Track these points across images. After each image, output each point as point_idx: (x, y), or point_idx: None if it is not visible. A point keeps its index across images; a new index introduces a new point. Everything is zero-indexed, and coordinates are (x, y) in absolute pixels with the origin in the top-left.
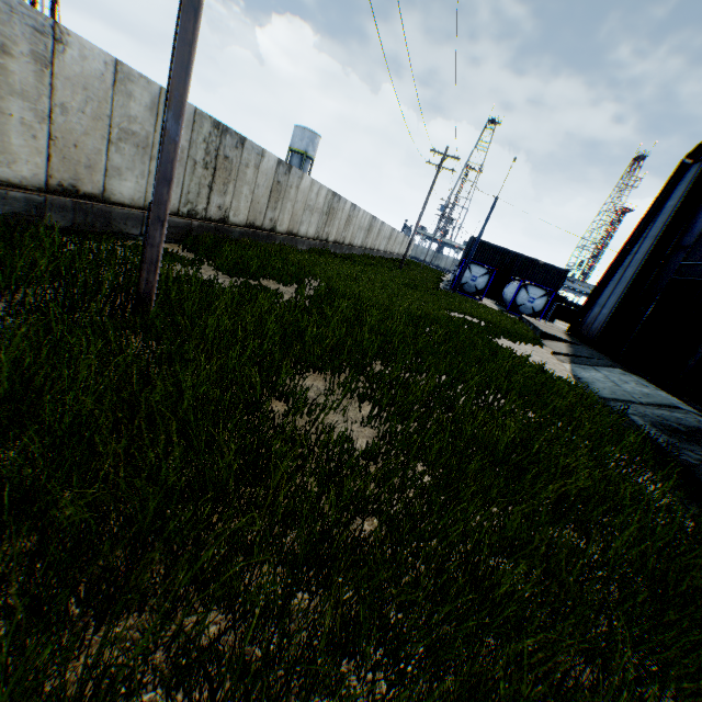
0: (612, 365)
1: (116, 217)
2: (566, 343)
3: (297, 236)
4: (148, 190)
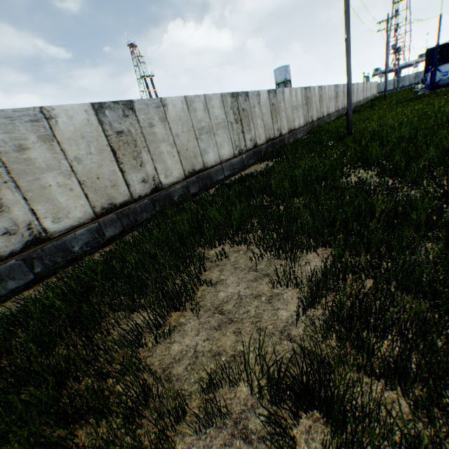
0: None
1: (297, 134)
2: None
3: (329, 115)
4: (299, 121)
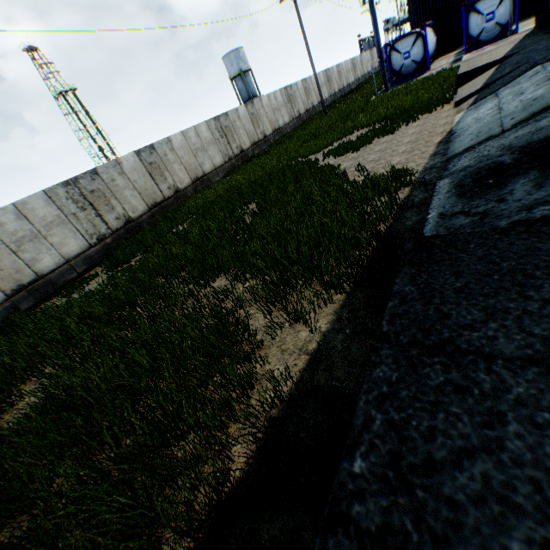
0: (533, 65)
1: (56, 279)
2: (496, 66)
3: (206, 175)
4: (61, 252)
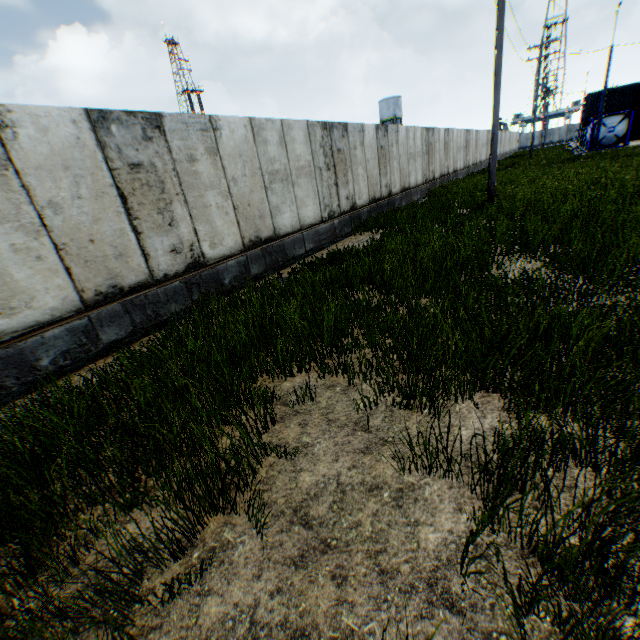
0: None
1: (412, 195)
2: None
3: (456, 171)
4: (416, 177)
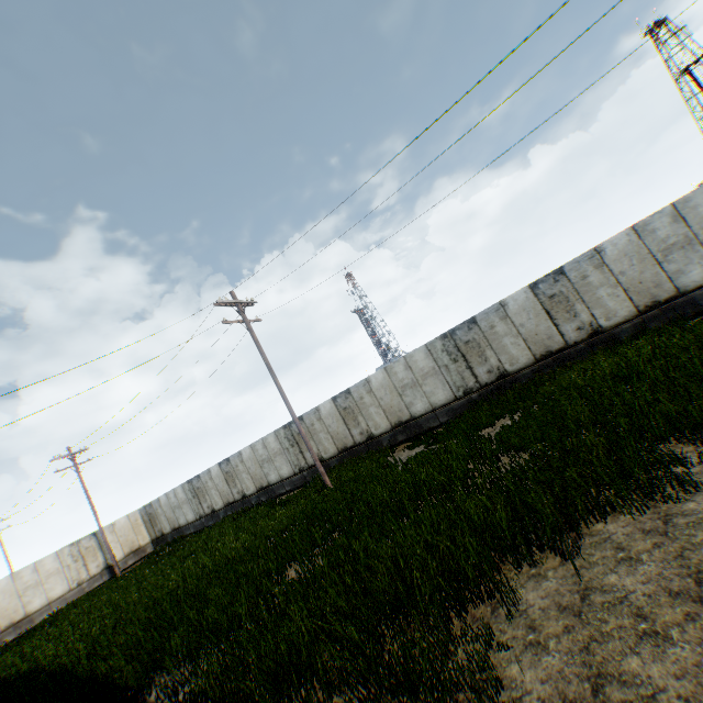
0: None
1: (423, 423)
2: None
3: (685, 293)
4: (430, 400)
